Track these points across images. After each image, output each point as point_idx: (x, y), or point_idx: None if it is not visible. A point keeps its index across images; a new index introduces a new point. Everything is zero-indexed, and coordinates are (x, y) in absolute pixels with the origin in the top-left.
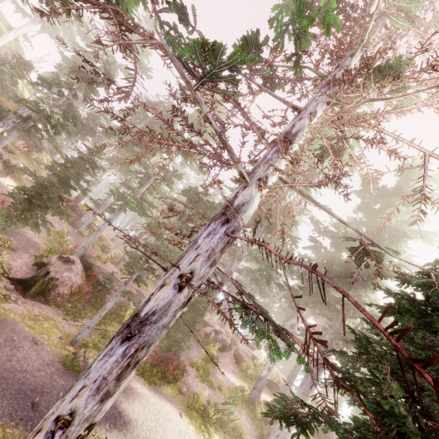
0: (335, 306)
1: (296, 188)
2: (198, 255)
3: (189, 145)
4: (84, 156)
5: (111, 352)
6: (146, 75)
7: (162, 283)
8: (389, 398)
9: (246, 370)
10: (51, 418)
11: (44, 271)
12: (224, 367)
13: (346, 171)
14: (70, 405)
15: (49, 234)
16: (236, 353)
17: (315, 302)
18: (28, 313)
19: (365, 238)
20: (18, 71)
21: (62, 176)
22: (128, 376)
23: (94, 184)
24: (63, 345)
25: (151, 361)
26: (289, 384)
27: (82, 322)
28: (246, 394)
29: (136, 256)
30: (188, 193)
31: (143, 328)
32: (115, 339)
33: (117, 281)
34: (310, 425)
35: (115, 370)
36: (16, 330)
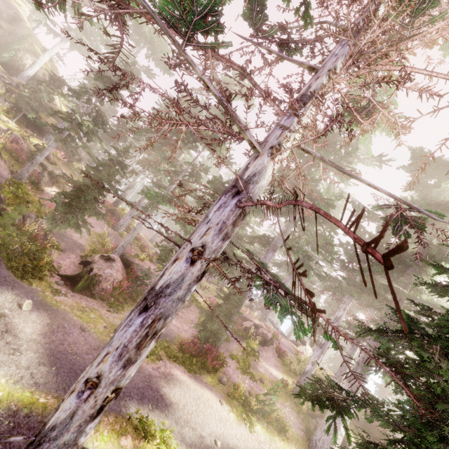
0: (384, 295)
1: (316, 154)
2: (209, 229)
3: (197, 122)
4: (113, 157)
5: (130, 322)
6: (168, 74)
7: (175, 258)
8: (440, 382)
9: (290, 365)
10: (82, 380)
11: (88, 268)
12: (266, 361)
13: (348, 103)
14: (96, 369)
15: (92, 236)
16: (279, 348)
17: (360, 292)
18: (76, 305)
19: (400, 202)
20: (53, 88)
21: (95, 179)
22: (148, 346)
23: (129, 188)
24: (108, 333)
25: (190, 351)
26: (338, 380)
27: (125, 314)
28: (290, 387)
29: (166, 249)
30: (214, 183)
31: (158, 300)
32: (134, 312)
33: (155, 277)
34: (347, 409)
35: (135, 339)
36: (66, 318)
